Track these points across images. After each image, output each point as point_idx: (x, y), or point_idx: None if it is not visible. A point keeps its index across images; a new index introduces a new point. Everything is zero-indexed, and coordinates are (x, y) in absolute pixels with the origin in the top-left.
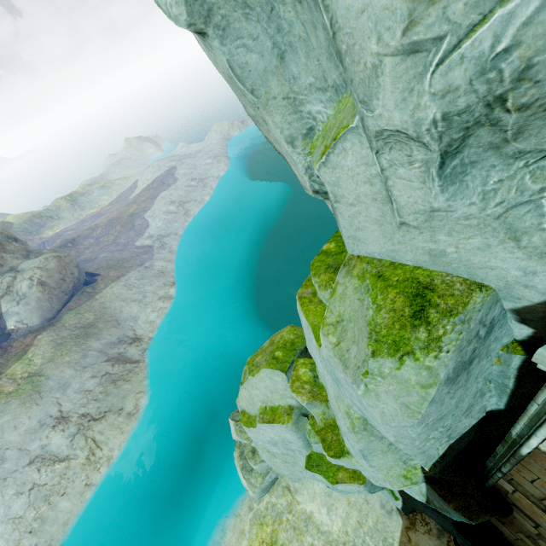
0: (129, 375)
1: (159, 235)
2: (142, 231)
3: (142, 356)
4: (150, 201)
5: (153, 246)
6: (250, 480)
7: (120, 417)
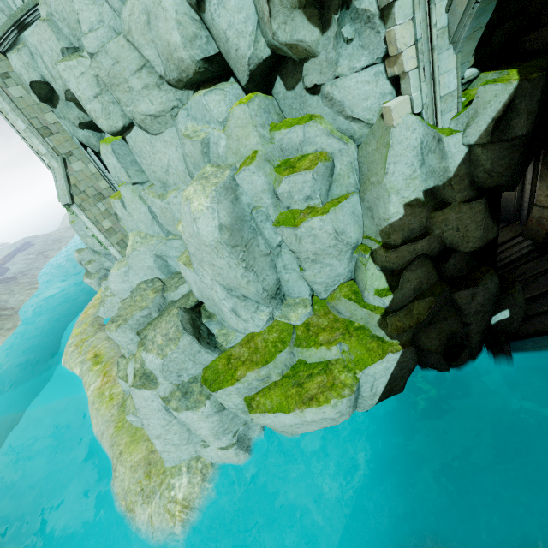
0: (5, 319)
1: (21, 271)
2: (3, 273)
3: (15, 313)
4: (8, 259)
5: (16, 276)
6: (91, 277)
7: (1, 331)
